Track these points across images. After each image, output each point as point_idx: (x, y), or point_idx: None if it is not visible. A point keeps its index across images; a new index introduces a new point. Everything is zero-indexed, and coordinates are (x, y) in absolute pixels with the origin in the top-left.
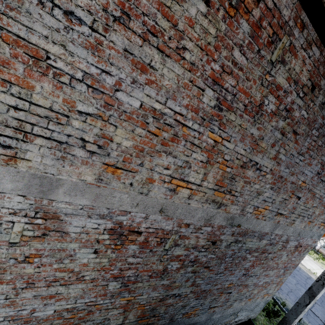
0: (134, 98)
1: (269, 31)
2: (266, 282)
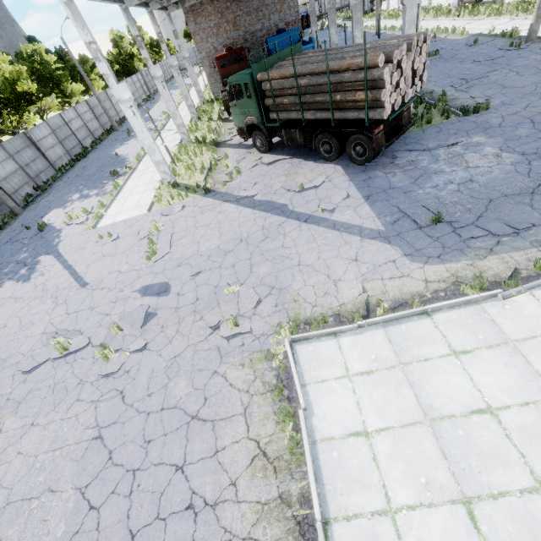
0: (212, 25)
1: None
2: None
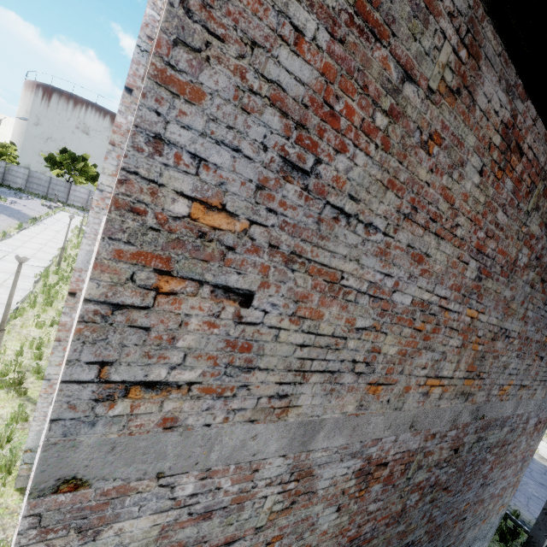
0: (407, 295)
1: (528, 181)
2: (503, 488)
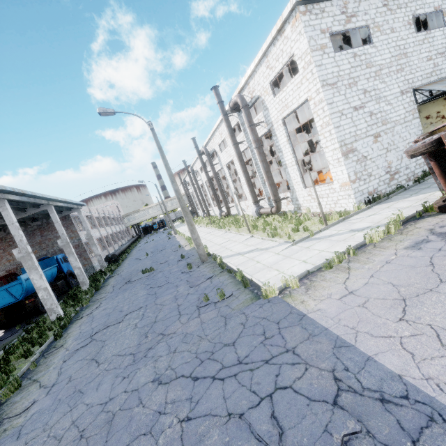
0: None
1: (1, 240)
2: None
